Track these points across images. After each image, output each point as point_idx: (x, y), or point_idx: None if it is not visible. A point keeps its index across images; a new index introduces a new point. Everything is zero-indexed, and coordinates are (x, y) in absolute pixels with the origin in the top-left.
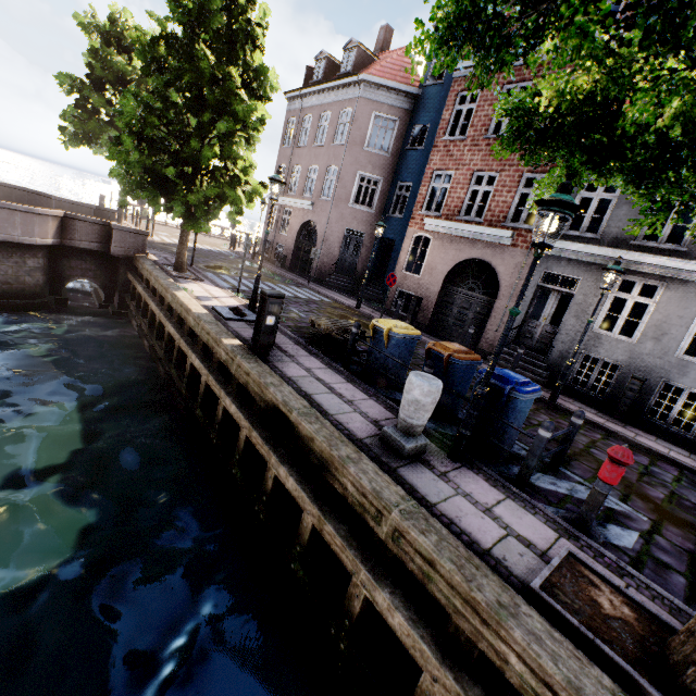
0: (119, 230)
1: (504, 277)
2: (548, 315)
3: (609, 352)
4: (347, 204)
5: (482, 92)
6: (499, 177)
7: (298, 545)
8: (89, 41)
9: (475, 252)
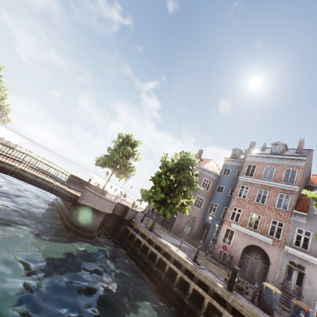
0: (131, 209)
1: (271, 257)
2: (294, 280)
3: None
4: (191, 205)
5: (250, 187)
6: (262, 217)
7: None
8: (118, 139)
9: (256, 243)
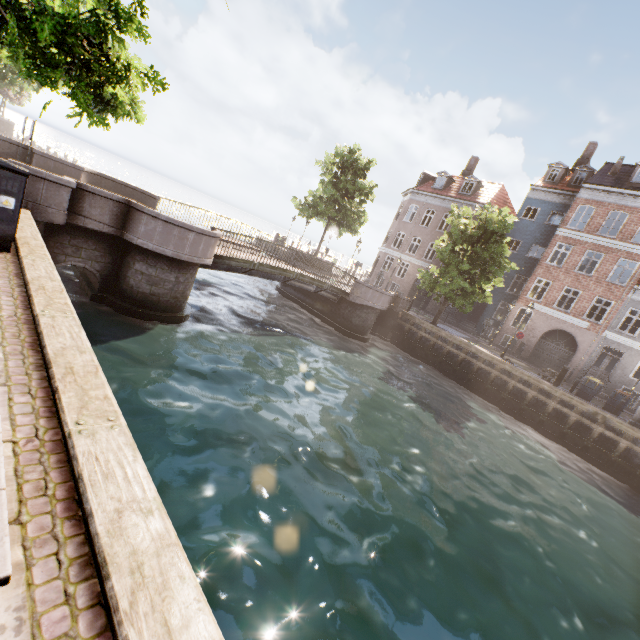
0: (403, 299)
1: (580, 343)
2: (604, 366)
3: (637, 388)
4: None
5: (573, 248)
6: (581, 294)
7: (616, 452)
8: (332, 159)
9: (563, 327)
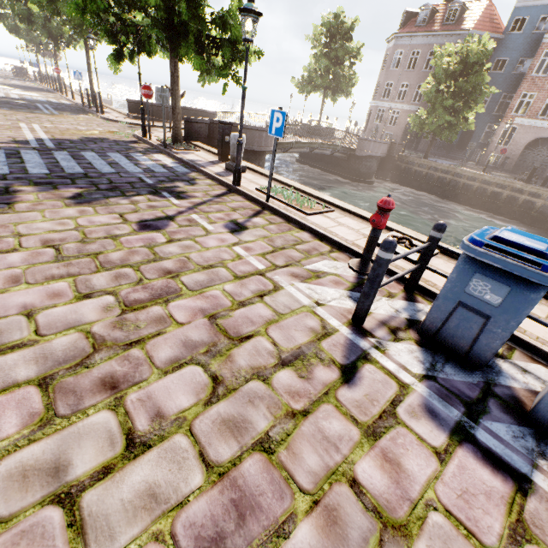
0: (398, 144)
1: None
2: None
3: None
4: None
5: None
6: None
7: None
8: (319, 30)
9: (546, 134)
